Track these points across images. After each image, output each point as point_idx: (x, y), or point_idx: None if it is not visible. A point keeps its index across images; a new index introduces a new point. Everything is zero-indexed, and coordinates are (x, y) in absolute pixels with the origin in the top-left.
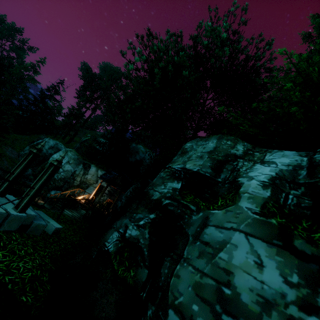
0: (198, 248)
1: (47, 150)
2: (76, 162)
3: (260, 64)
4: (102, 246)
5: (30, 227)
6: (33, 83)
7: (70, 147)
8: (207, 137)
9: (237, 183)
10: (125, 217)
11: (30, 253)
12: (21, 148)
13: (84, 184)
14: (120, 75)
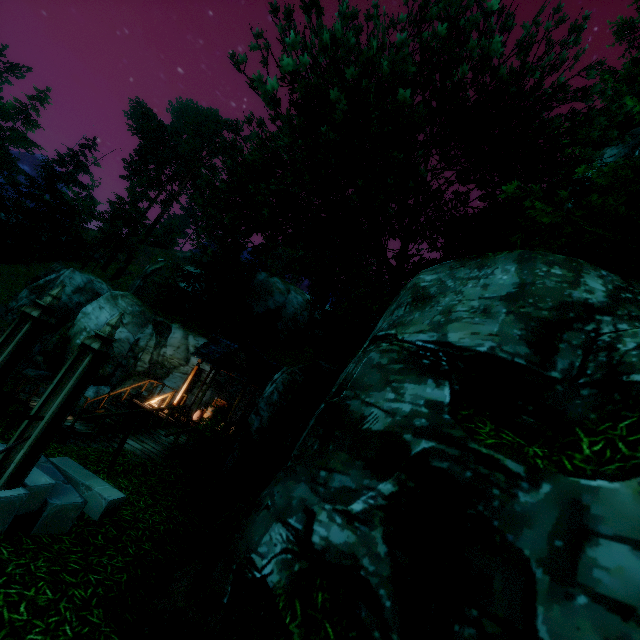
0: (595, 625)
1: (69, 296)
2: (137, 320)
3: (553, 83)
4: (245, 566)
5: (41, 517)
6: (26, 148)
7: (120, 287)
8: (479, 258)
9: (636, 391)
10: (294, 476)
11: (44, 607)
12: (11, 294)
13: (159, 369)
14: (220, 125)
